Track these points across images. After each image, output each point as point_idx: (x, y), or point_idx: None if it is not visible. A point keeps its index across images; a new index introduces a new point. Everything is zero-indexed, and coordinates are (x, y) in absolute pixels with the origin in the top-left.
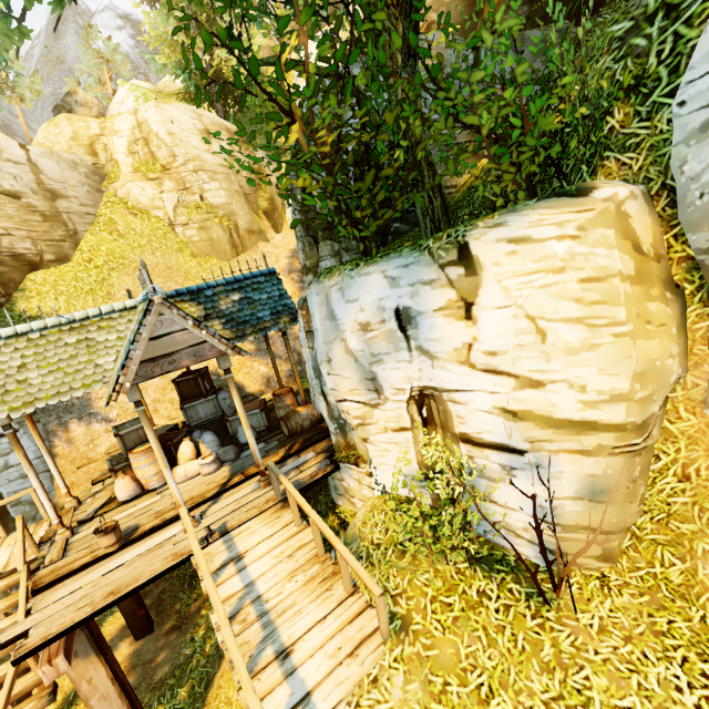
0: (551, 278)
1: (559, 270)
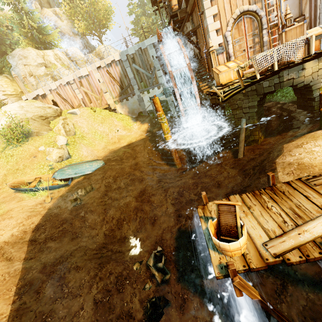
0: (1, 81)
1: (2, 81)
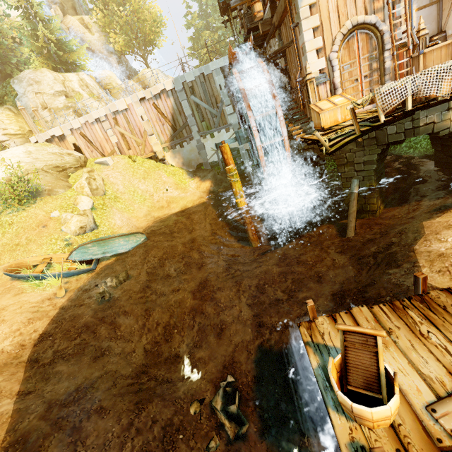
0: (2, 115)
1: (2, 114)
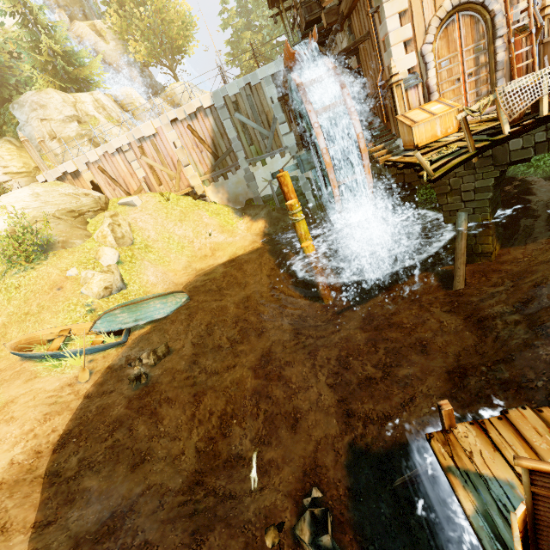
0: (1, 150)
1: (2, 149)
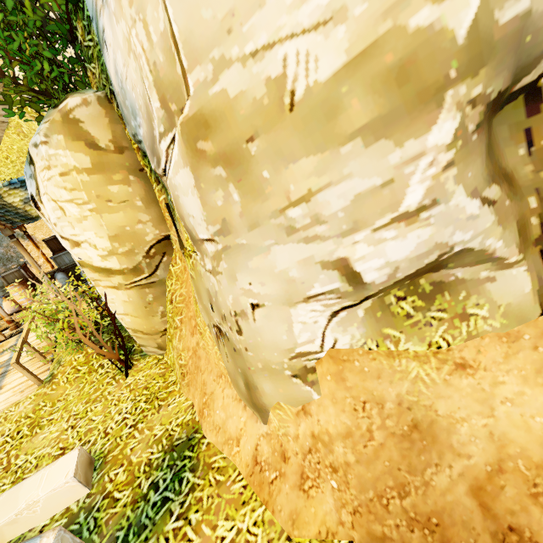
0: (49, 173)
1: (49, 167)
